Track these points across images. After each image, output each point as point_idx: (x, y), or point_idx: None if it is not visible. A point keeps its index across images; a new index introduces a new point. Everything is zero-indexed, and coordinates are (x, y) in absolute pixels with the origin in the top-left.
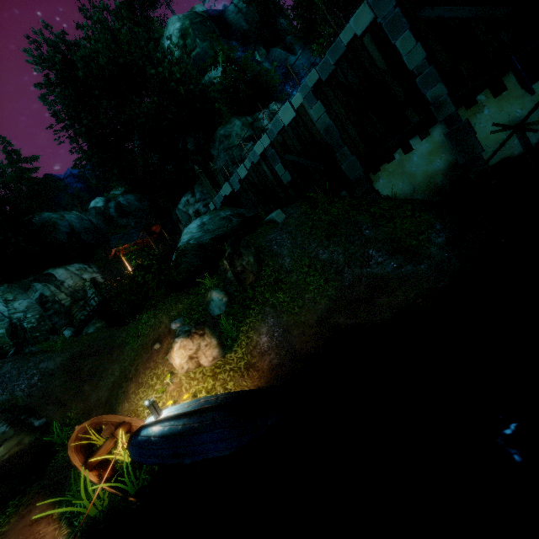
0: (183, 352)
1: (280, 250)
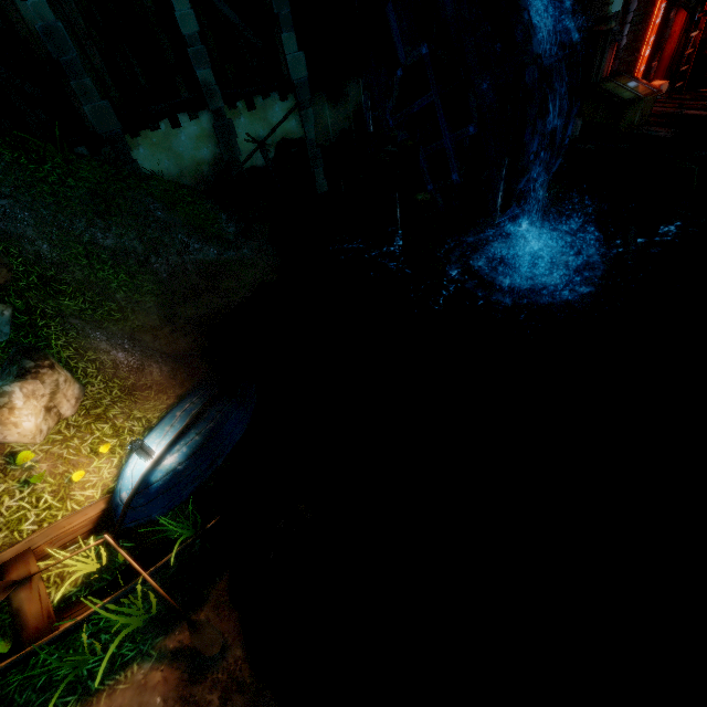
0: (35, 404)
1: (17, 228)
